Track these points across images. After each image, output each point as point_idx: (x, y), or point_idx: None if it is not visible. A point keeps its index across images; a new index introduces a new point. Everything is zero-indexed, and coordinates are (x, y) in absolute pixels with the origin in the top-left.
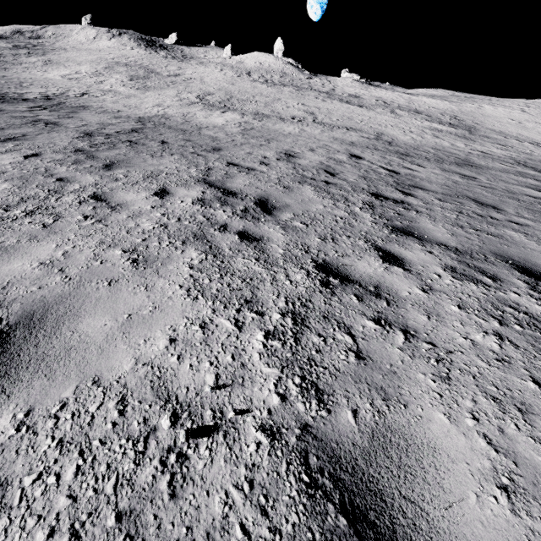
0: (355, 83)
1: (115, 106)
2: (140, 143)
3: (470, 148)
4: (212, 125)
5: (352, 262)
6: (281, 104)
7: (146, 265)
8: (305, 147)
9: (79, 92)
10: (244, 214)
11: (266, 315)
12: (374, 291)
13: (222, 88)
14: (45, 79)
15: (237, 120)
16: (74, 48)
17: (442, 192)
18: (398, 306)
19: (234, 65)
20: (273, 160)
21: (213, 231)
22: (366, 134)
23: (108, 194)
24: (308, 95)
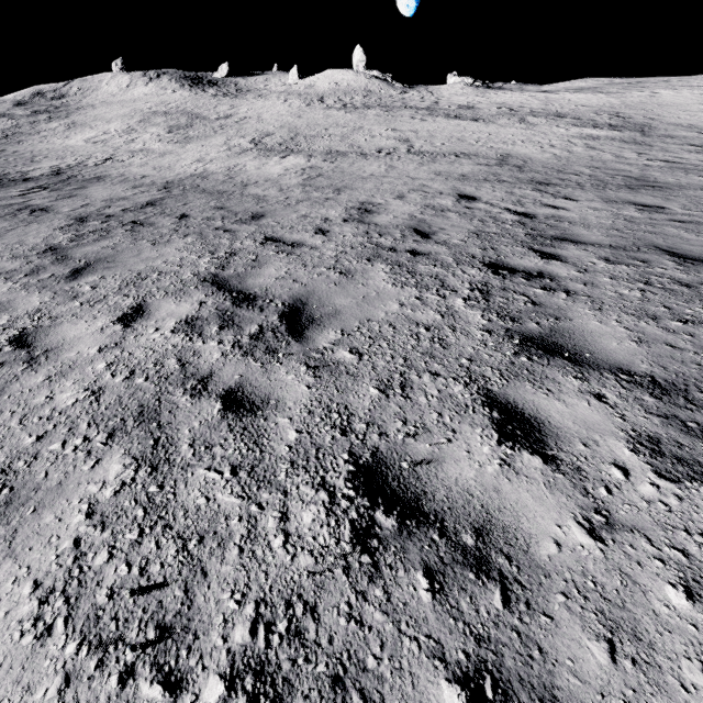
0: (467, 89)
1: (141, 170)
2: (148, 223)
3: (646, 157)
4: (264, 178)
5: (434, 450)
6: (363, 134)
7: (1, 518)
8: (391, 193)
9: (101, 158)
10: (253, 343)
11: (188, 691)
12: (474, 547)
13: (285, 124)
14: (64, 147)
15: (301, 166)
16: (104, 103)
17: (609, 243)
18: (530, 604)
19: (302, 91)
20: (337, 222)
21: (180, 395)
22: (484, 160)
23: (43, 330)
24: (400, 115)
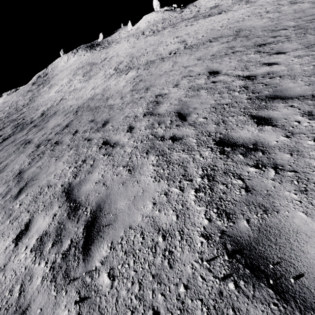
0: None
1: (71, 102)
2: (60, 142)
3: None
4: (116, 91)
5: None
6: (162, 46)
7: None
8: (172, 83)
9: (59, 100)
10: (61, 264)
11: None
12: None
13: (128, 54)
14: (48, 98)
15: (133, 77)
16: (60, 71)
17: (312, 92)
18: None
19: (134, 33)
20: (140, 118)
21: None
22: (225, 38)
23: None
24: (180, 27)
